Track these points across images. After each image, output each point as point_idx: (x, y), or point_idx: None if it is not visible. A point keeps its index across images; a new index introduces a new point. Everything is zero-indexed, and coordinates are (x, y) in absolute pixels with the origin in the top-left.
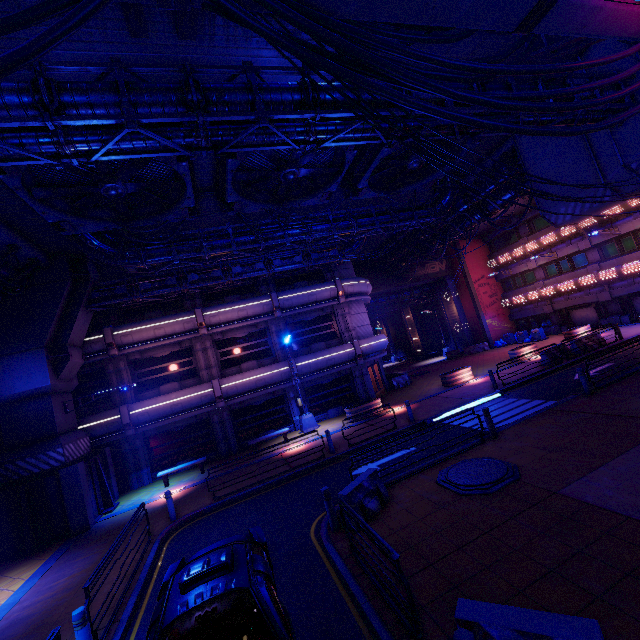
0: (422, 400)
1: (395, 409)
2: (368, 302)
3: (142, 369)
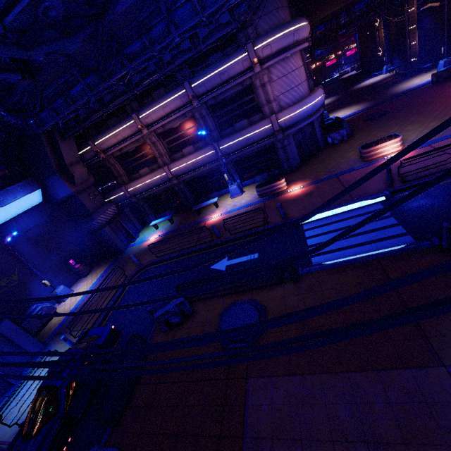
0: (322, 181)
1: (294, 189)
2: (309, 45)
3: (125, 161)
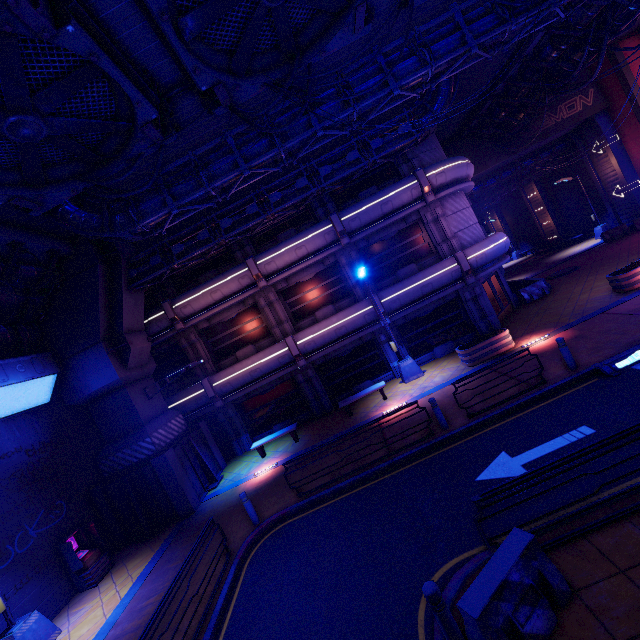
0: (580, 322)
1: (534, 342)
2: (470, 191)
3: (214, 337)
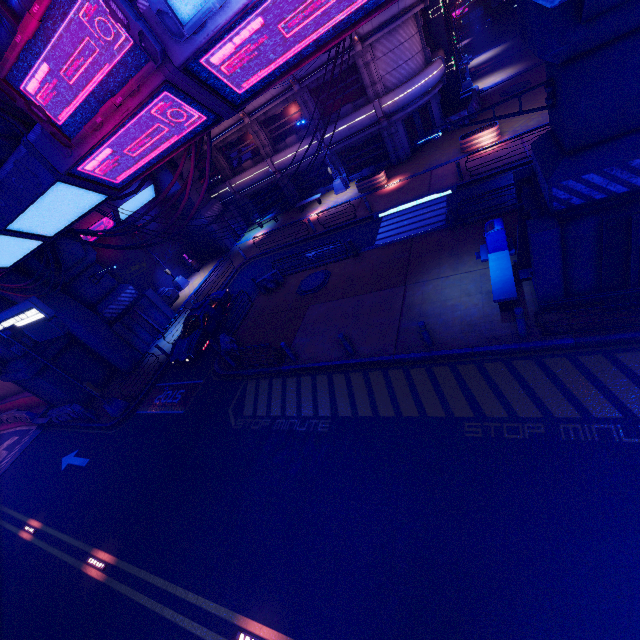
0: (417, 175)
1: (391, 184)
2: (425, 5)
3: (228, 153)
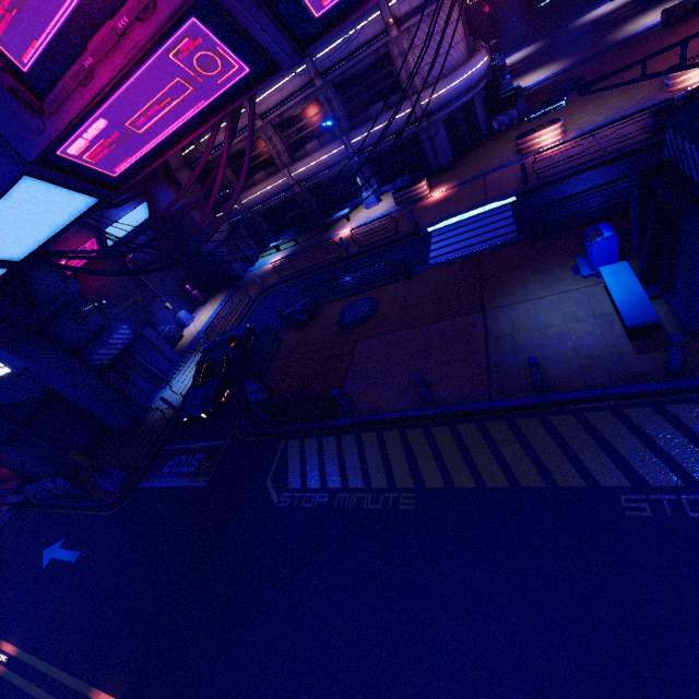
0: (467, 183)
1: (435, 194)
2: None
3: (236, 164)
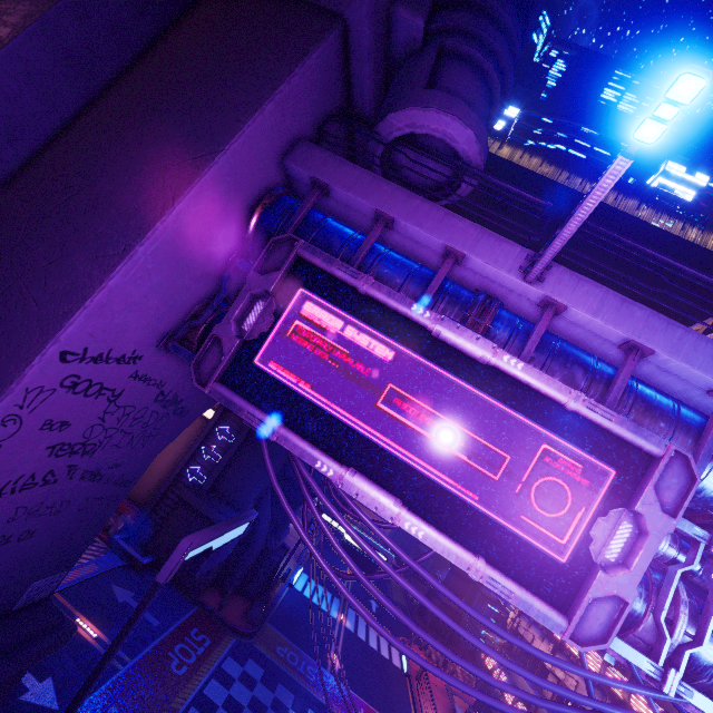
0: None
1: None
2: None
3: None
